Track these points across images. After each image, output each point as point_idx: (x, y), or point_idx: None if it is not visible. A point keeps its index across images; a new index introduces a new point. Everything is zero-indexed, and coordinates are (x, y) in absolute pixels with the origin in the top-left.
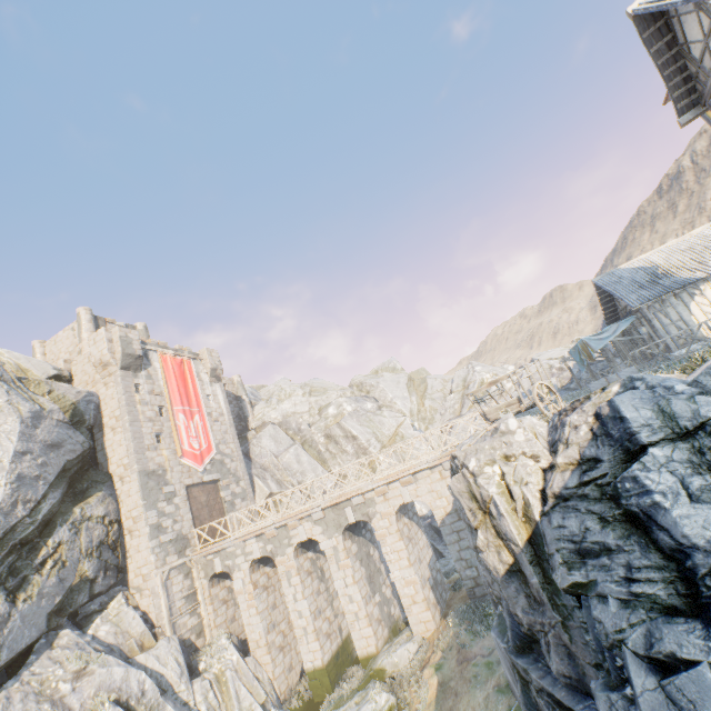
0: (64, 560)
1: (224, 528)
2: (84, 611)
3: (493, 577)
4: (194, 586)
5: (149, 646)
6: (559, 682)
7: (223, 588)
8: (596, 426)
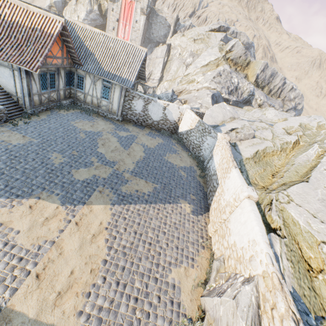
0: None
1: None
2: None
3: None
4: None
5: None
6: None
7: None
8: None
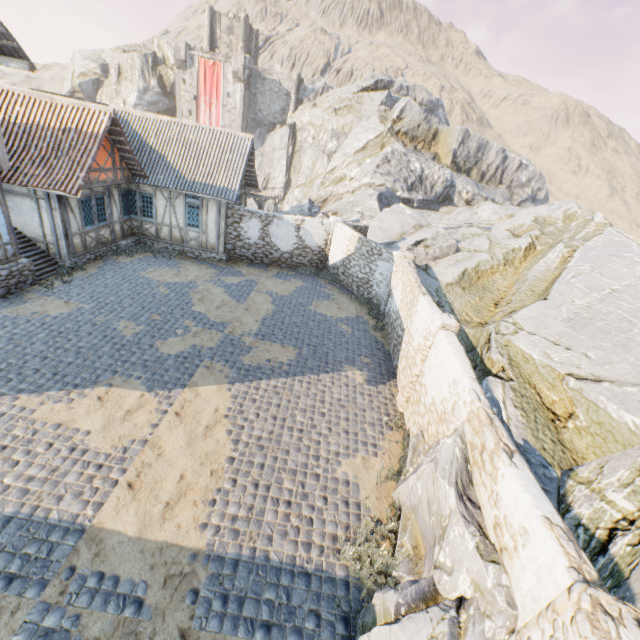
0: None
1: None
2: None
3: None
4: None
5: None
6: None
7: None
8: None
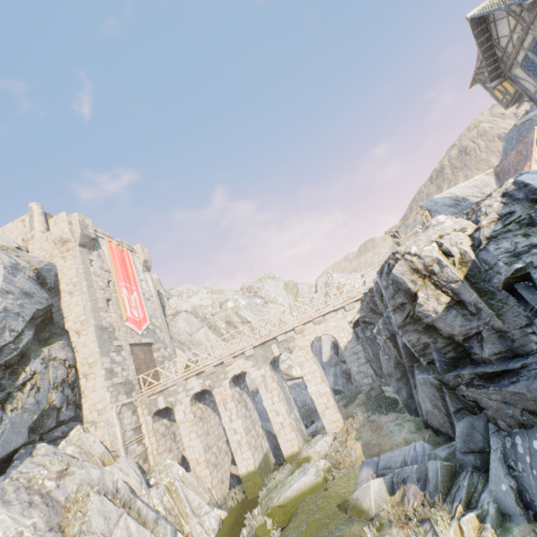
0: (39, 386)
1: (158, 381)
2: (49, 437)
3: (432, 318)
4: (139, 421)
5: (109, 464)
6: (488, 365)
7: (162, 424)
8: (504, 200)
